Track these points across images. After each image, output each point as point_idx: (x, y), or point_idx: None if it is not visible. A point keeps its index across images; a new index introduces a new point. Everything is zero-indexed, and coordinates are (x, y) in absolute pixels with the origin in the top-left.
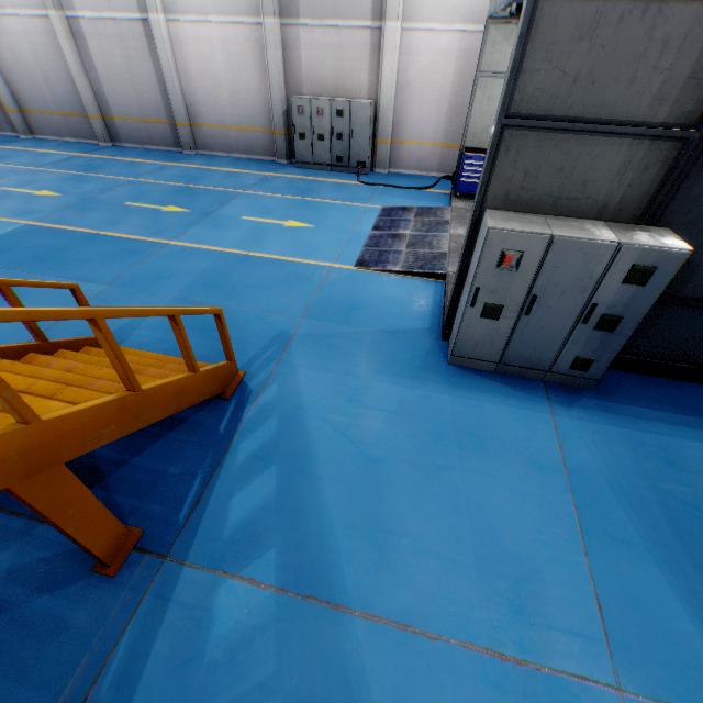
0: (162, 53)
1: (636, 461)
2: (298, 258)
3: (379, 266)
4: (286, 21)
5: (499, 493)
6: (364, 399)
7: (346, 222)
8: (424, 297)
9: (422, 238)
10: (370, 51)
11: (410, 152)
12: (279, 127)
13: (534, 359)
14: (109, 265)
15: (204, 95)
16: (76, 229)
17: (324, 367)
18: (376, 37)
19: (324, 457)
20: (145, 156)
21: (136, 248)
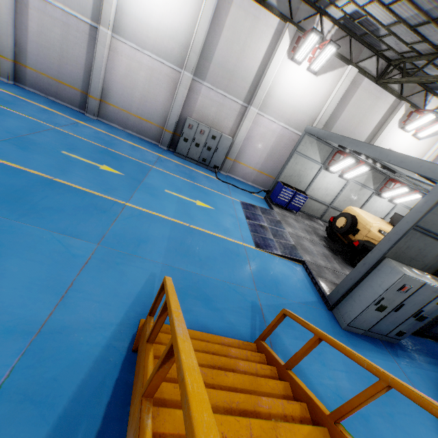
0: (99, 51)
1: (437, 391)
2: (222, 235)
3: (269, 249)
4: (196, 78)
5: (420, 428)
6: (328, 362)
7: (229, 209)
8: (301, 275)
9: (277, 231)
10: (238, 114)
11: (241, 168)
12: (170, 128)
13: (383, 330)
14: (85, 219)
15: (121, 88)
16: (27, 169)
17: (294, 335)
18: (243, 109)
19: (344, 421)
20: (53, 106)
21: (101, 204)
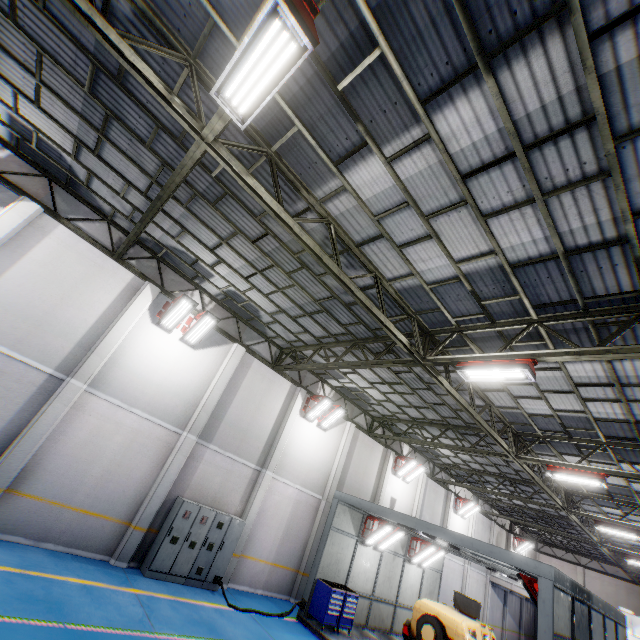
0: (53, 409)
1: None
2: None
3: None
4: (200, 439)
5: None
6: None
7: None
8: None
9: None
10: (249, 481)
11: (249, 566)
12: (144, 523)
13: None
14: None
15: (67, 463)
16: None
17: None
18: (255, 474)
19: None
20: None
21: None
